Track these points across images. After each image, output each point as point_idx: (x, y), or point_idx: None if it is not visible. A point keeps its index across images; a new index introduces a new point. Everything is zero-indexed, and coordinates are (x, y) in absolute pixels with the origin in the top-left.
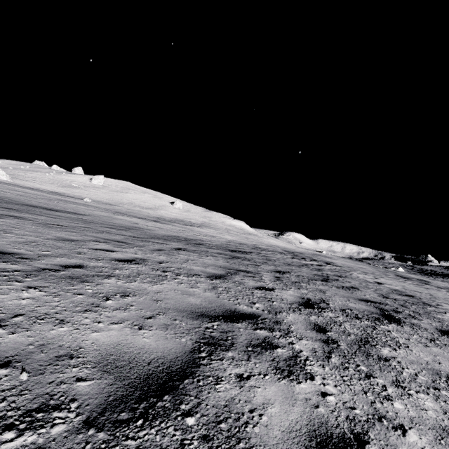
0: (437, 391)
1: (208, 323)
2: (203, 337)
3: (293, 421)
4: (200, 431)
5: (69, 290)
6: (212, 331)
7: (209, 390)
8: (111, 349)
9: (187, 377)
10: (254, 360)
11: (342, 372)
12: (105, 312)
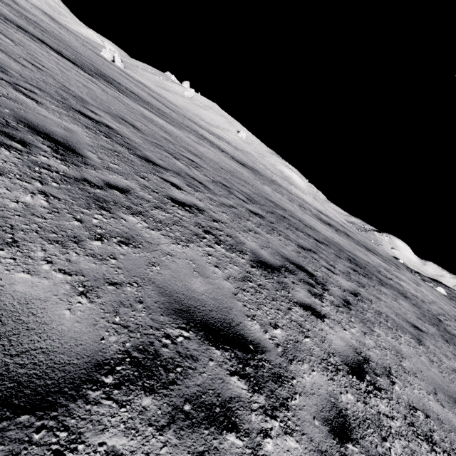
0: None
1: None
2: None
3: None
4: None
5: None
6: None
7: None
8: None
9: None
10: None
11: None
12: None
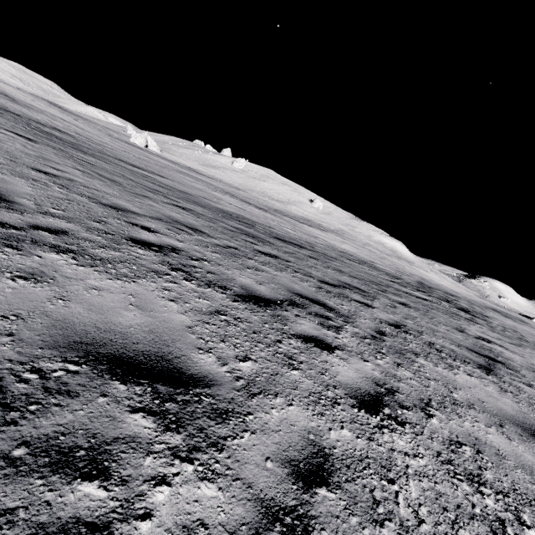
0: None
1: None
2: None
3: None
4: None
5: None
6: None
7: None
8: None
9: None
10: None
11: None
12: None
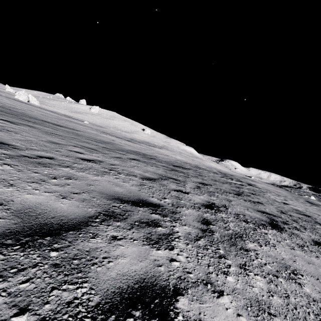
0: (275, 277)
1: (117, 204)
2: (106, 210)
3: (132, 270)
4: (56, 261)
5: (32, 169)
6: (116, 208)
7: (83, 240)
8: (33, 205)
9: (73, 230)
10: (134, 230)
11: (201, 250)
12: (46, 185)
